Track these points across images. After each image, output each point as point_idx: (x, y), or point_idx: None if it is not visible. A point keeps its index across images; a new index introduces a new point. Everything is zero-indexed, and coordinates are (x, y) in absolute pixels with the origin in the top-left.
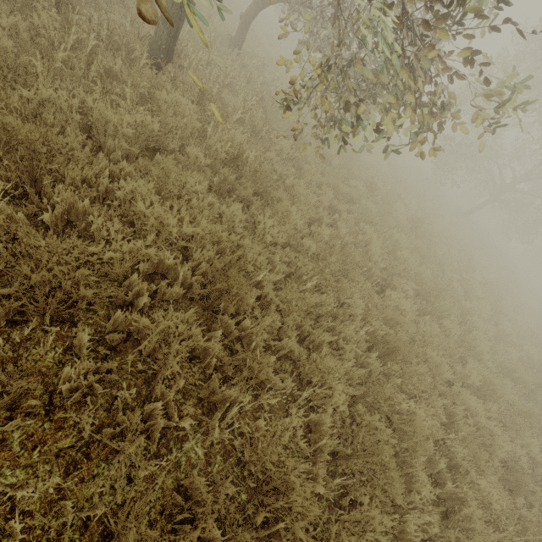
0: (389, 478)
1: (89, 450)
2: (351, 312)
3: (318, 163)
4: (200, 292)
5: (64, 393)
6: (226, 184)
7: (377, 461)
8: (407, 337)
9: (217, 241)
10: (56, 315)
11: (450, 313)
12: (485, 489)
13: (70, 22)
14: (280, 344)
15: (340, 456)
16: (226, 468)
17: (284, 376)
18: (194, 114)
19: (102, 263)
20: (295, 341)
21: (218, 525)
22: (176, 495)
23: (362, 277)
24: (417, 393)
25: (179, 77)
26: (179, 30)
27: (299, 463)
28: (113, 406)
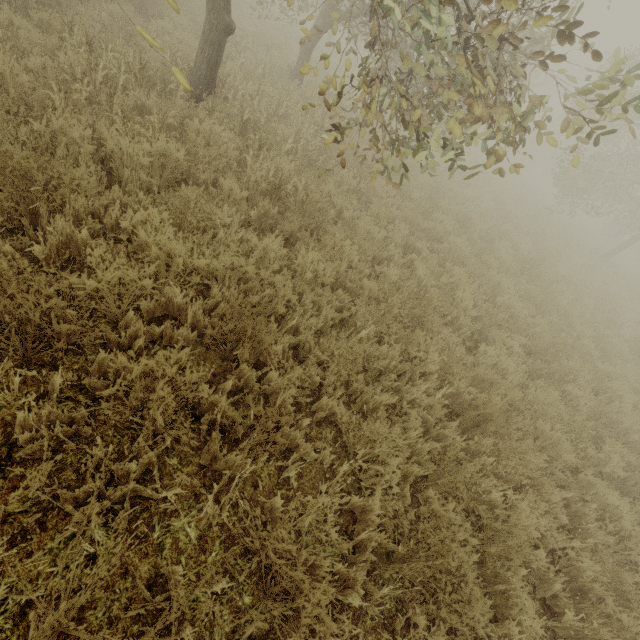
0: (462, 594)
1: (45, 518)
2: (424, 369)
3: (394, 197)
4: (209, 334)
5: (24, 445)
6: (268, 219)
7: (442, 567)
8: (506, 403)
9: (246, 280)
10: (35, 358)
11: (577, 377)
12: (631, 629)
13: (97, 57)
14: (320, 404)
15: (397, 557)
16: (226, 559)
17: (319, 444)
18: (230, 142)
19: (102, 303)
20: (337, 401)
21: (204, 635)
22: (142, 585)
23: (444, 328)
24: (519, 479)
25: (218, 106)
26: (220, 57)
27: (320, 558)
28: (87, 466)
